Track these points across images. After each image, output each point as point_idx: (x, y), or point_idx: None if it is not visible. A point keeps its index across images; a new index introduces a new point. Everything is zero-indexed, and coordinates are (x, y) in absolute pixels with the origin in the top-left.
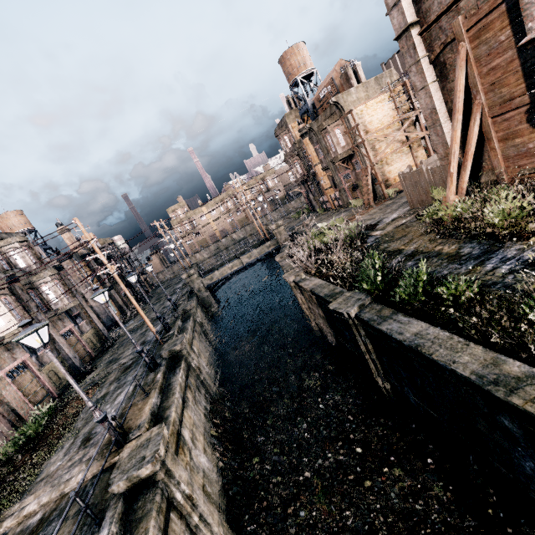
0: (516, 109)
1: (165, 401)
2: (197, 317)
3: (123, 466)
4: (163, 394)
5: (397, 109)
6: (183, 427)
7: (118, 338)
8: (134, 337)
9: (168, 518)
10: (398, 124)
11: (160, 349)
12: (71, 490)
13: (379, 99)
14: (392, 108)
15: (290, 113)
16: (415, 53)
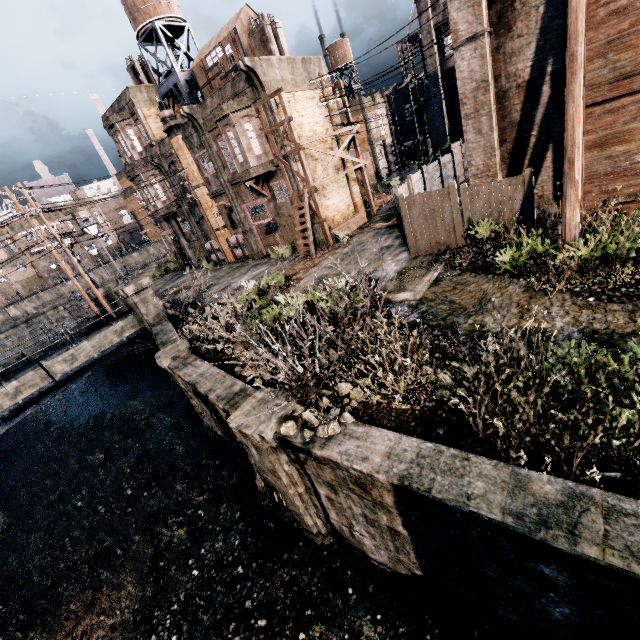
0: (635, 92)
1: None
2: None
3: None
4: None
5: (332, 118)
6: None
7: None
8: None
9: None
10: (332, 142)
11: None
12: None
13: (308, 93)
14: (324, 115)
15: (138, 88)
16: None
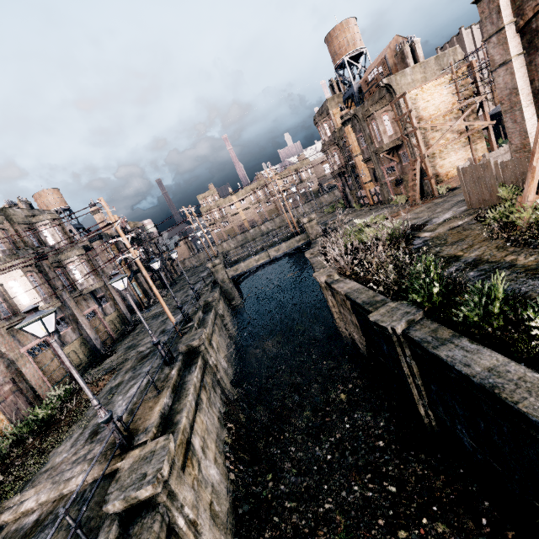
0: None
1: (177, 403)
2: (219, 309)
3: (122, 480)
4: (176, 394)
5: (458, 94)
6: (194, 434)
7: (140, 323)
8: (154, 323)
9: None
10: (457, 112)
11: (179, 341)
12: (70, 492)
13: (437, 81)
14: (452, 92)
15: (332, 98)
16: (498, 18)
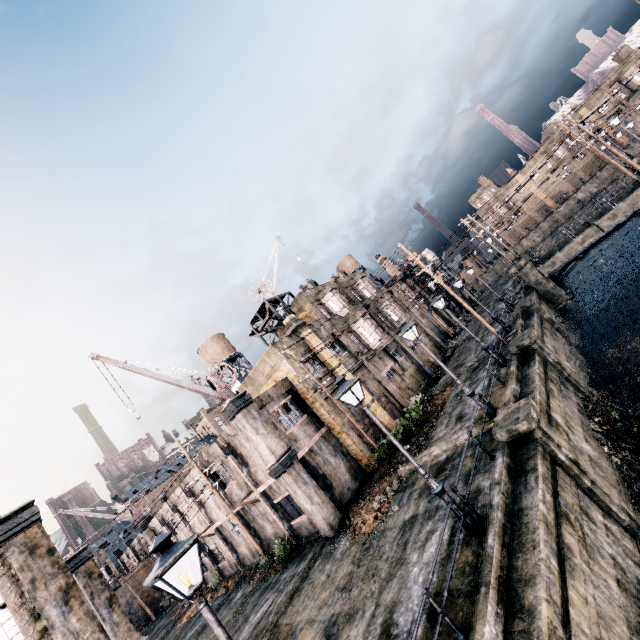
0: None
1: (525, 388)
2: (543, 313)
3: (500, 424)
4: (521, 384)
5: None
6: (552, 411)
7: (455, 349)
8: (471, 344)
9: (554, 469)
10: None
11: (505, 348)
12: (461, 444)
13: None
14: None
15: None
16: None
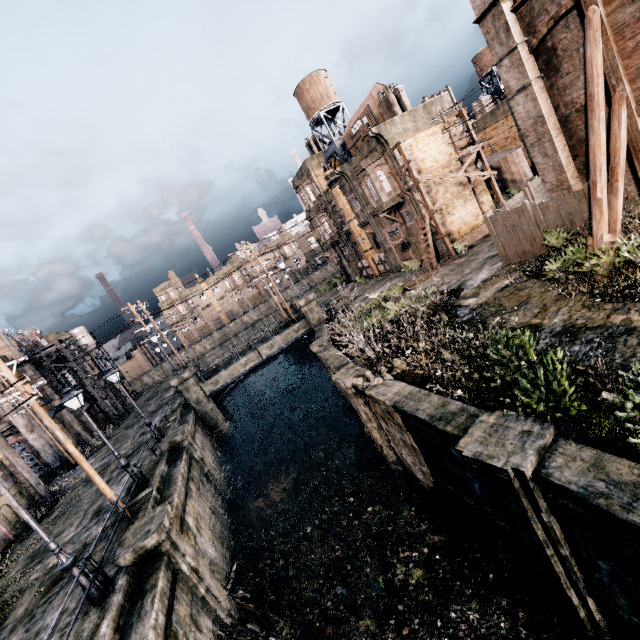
0: None
1: None
2: (195, 450)
3: None
4: None
5: (454, 144)
6: None
7: (62, 496)
8: (86, 495)
9: None
10: (456, 163)
11: (123, 532)
12: None
13: (430, 131)
14: (447, 143)
15: (312, 158)
16: (508, 37)
